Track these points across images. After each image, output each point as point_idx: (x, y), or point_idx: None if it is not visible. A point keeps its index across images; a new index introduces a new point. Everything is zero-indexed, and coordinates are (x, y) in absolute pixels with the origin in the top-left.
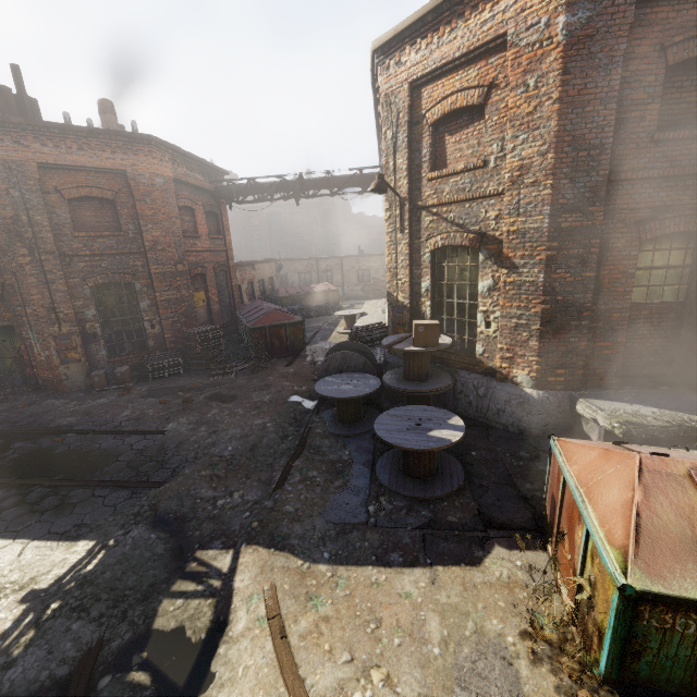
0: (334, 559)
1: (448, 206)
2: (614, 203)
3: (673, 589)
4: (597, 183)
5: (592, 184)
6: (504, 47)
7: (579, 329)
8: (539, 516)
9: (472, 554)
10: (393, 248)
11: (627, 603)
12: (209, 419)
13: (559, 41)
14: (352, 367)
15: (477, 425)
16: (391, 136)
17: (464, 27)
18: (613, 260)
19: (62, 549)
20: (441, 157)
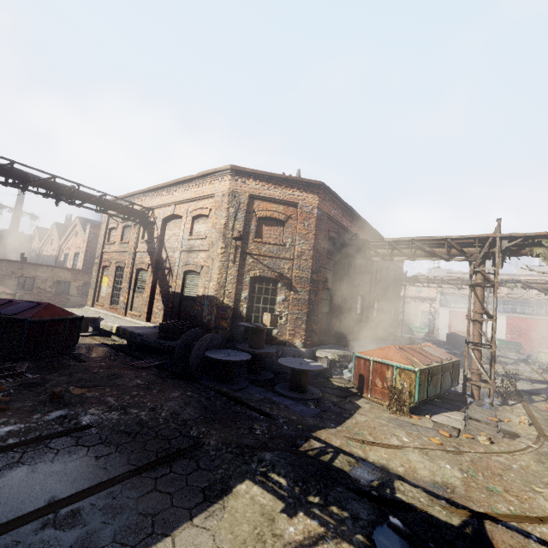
0: (336, 424)
1: (264, 257)
2: (320, 273)
3: (422, 368)
4: (320, 266)
5: (319, 266)
6: (295, 206)
7: (314, 320)
8: (347, 391)
9: (355, 405)
10: (225, 271)
11: (420, 374)
12: (121, 404)
13: (315, 216)
14: (214, 345)
15: (280, 372)
16: (233, 211)
17: (281, 190)
18: (319, 294)
19: (232, 501)
20: (260, 233)
